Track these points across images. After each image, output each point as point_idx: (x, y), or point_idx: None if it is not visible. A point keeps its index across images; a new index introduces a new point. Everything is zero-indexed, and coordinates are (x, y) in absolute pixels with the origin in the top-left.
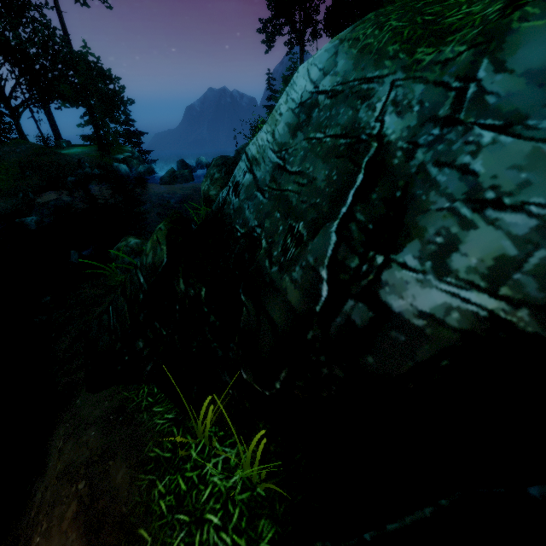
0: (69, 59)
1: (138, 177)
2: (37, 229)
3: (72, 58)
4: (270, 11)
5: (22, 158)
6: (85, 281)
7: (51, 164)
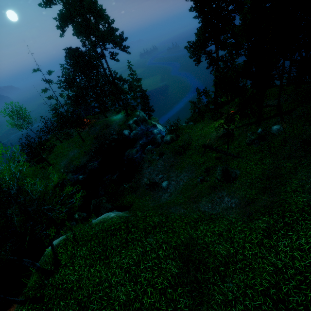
0: (118, 77)
1: (131, 137)
2: (82, 180)
3: (115, 84)
4: (190, 53)
5: (96, 133)
6: (69, 221)
7: (103, 135)
